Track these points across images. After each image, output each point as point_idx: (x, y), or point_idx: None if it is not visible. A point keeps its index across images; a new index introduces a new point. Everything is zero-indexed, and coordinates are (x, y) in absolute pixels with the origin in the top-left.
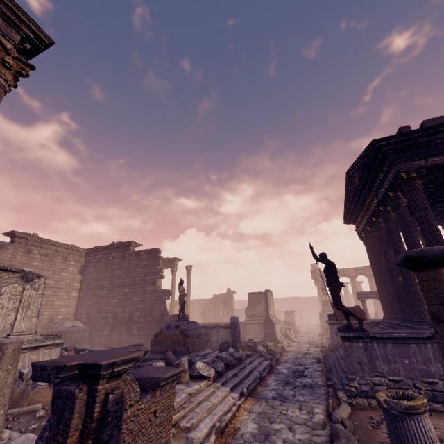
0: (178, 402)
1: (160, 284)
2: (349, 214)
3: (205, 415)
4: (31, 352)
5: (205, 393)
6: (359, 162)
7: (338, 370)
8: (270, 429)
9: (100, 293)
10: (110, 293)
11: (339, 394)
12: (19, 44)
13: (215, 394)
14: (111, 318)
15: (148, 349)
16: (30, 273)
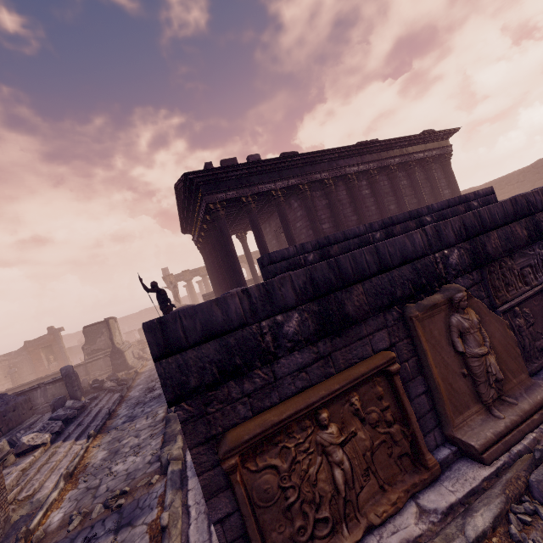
0: (9, 484)
1: None
2: (184, 226)
3: (49, 475)
4: None
5: (44, 458)
6: (182, 183)
7: None
8: (119, 446)
9: None
10: None
11: None
12: None
13: (57, 453)
14: None
15: None
16: None
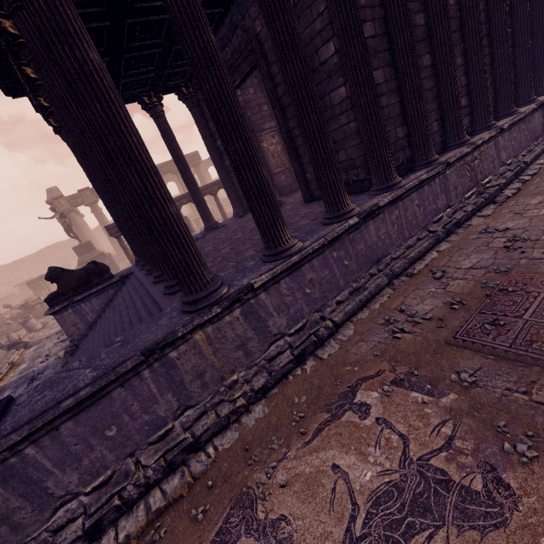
0: None
1: None
2: None
3: None
4: None
5: None
6: None
7: None
8: None
9: None
10: None
11: None
12: None
13: None
14: None
15: None
16: None
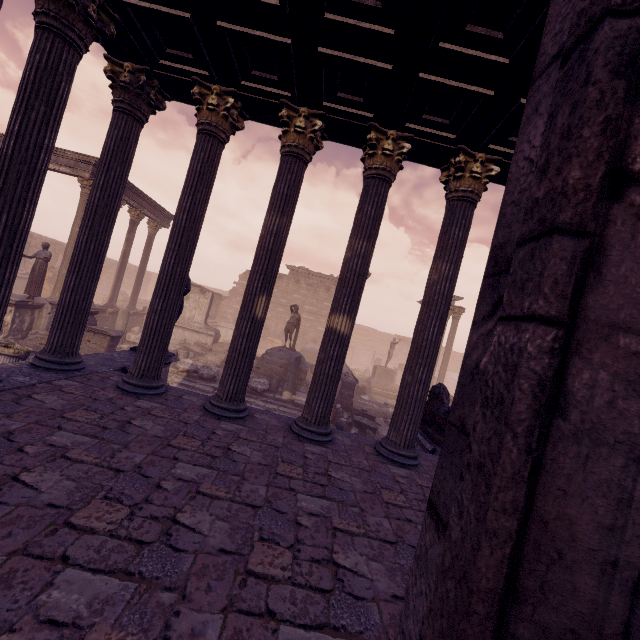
0: None
1: None
2: None
3: None
4: (197, 334)
5: None
6: None
7: None
8: None
9: None
10: None
11: None
12: (91, 171)
13: None
14: None
15: None
16: (204, 288)
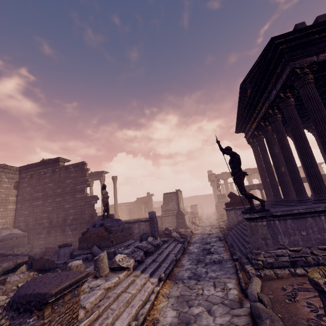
0: (92, 302)
1: (92, 193)
2: (241, 123)
3: (123, 310)
4: None
5: (124, 284)
6: (254, 71)
7: (239, 245)
8: (189, 315)
9: (35, 203)
10: (44, 202)
11: (247, 267)
12: None
13: (134, 283)
14: (47, 223)
15: (22, 260)
16: None
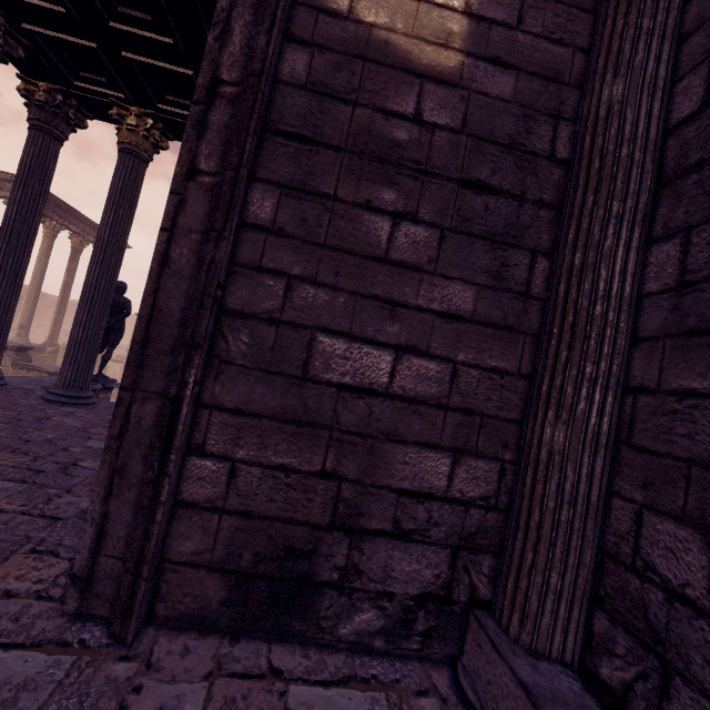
0: None
1: None
2: None
3: None
4: None
5: None
6: None
7: None
8: None
9: None
10: None
11: None
12: None
13: None
14: None
15: (15, 345)
16: None
